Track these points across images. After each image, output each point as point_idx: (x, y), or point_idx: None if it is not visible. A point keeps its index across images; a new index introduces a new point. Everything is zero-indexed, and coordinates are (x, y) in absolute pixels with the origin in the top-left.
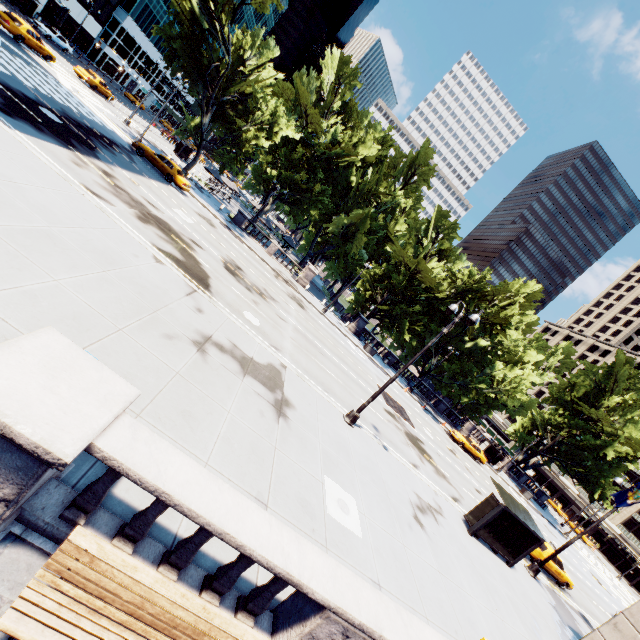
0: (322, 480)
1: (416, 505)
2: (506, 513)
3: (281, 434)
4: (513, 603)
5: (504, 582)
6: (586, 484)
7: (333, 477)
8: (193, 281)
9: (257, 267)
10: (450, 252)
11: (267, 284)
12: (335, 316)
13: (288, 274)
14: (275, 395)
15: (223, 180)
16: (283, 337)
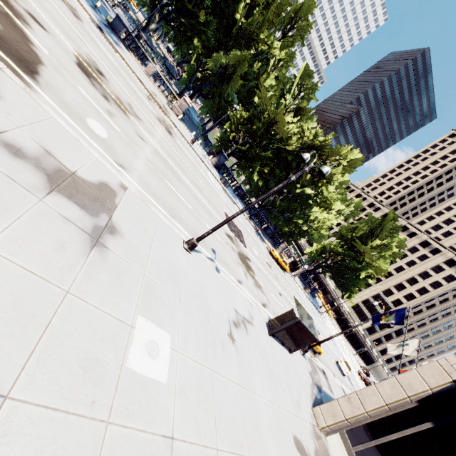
0: (133, 322)
1: (233, 321)
2: (299, 324)
3: (86, 271)
4: (288, 385)
5: (285, 368)
6: (343, 288)
7: (150, 315)
8: (4, 57)
9: (127, 81)
10: (305, 112)
11: (134, 101)
12: (202, 149)
13: (164, 100)
14: (96, 220)
15: None
16: (136, 156)
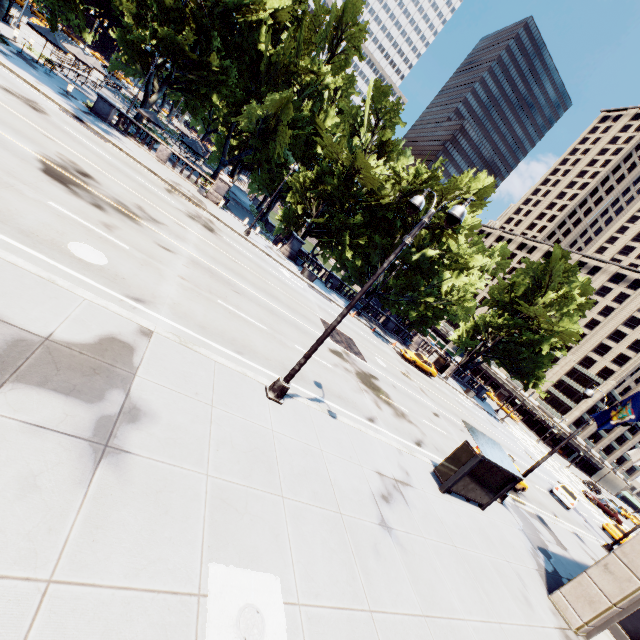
0: (200, 585)
1: (380, 495)
2: (483, 462)
3: (89, 517)
4: (499, 571)
5: (484, 542)
6: (522, 376)
7: (232, 551)
8: None
9: (131, 176)
10: (392, 146)
11: (147, 200)
12: (263, 239)
13: (192, 188)
14: (100, 408)
15: (71, 50)
16: (162, 278)
